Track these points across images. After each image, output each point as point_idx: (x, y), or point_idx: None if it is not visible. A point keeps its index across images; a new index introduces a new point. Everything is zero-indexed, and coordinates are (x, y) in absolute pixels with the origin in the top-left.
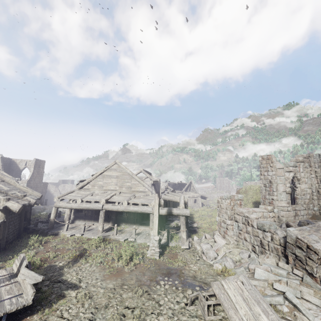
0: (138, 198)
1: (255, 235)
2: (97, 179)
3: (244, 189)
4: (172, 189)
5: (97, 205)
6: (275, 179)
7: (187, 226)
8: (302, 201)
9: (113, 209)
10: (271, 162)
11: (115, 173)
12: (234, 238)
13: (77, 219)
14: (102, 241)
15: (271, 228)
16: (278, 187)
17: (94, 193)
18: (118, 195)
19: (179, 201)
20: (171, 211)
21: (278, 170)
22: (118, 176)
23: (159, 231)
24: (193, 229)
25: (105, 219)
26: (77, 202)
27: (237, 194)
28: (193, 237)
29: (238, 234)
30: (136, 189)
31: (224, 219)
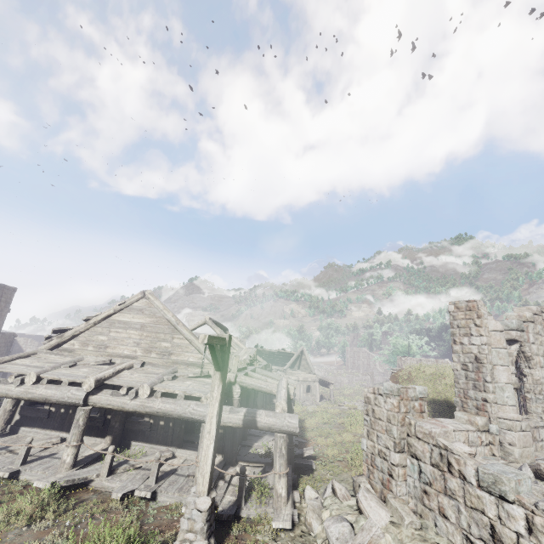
0: (180, 379)
1: (472, 507)
2: (95, 328)
3: (406, 372)
4: (265, 364)
5: (72, 393)
6: (488, 355)
7: (290, 457)
8: (539, 406)
9: (111, 406)
10: (477, 317)
11: (139, 319)
12: (411, 506)
13: (27, 425)
14: (61, 495)
15: (521, 492)
16: (496, 373)
17: (80, 361)
18: (134, 370)
19: (277, 392)
20: (254, 418)
21: (493, 334)
22: (145, 325)
23: (223, 468)
24: (304, 464)
25: (96, 427)
26: (26, 382)
27: (393, 381)
28: (303, 490)
29: (422, 496)
30: (182, 357)
31: (384, 449)
